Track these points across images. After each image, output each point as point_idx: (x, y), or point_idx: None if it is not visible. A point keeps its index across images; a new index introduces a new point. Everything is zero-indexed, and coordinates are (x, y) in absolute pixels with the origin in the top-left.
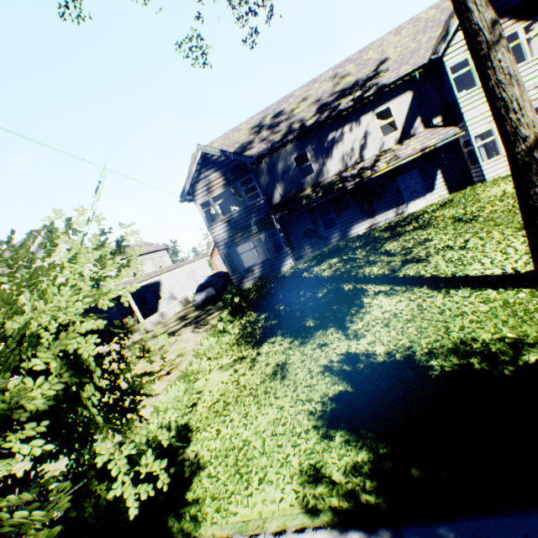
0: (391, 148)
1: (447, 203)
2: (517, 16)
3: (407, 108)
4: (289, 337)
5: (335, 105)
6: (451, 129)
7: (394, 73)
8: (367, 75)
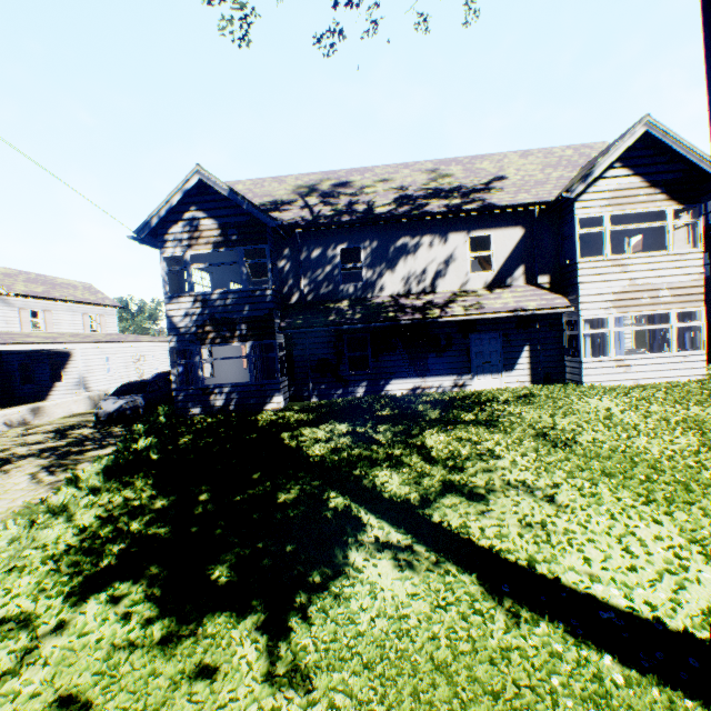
0: (476, 291)
1: (529, 396)
2: (671, 193)
3: (512, 247)
4: (156, 601)
5: (422, 203)
6: (559, 298)
7: (509, 196)
8: (475, 185)
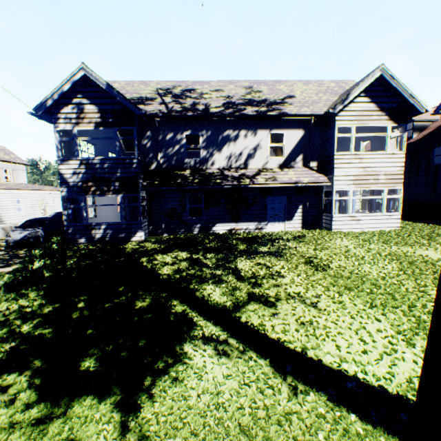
0: (273, 169)
1: (301, 237)
2: (391, 116)
3: (296, 142)
4: (35, 390)
5: (242, 108)
6: (322, 177)
7: (296, 109)
8: (275, 99)
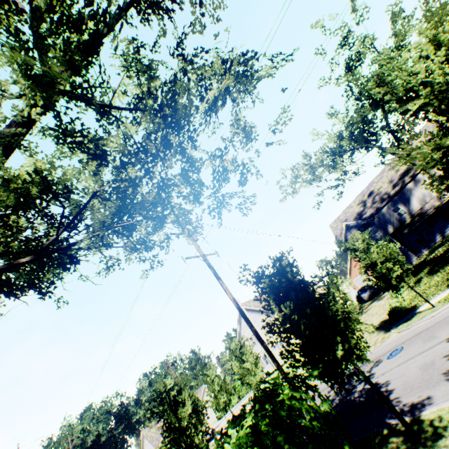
0: None
1: None
2: None
3: None
4: (429, 275)
5: (401, 181)
6: None
7: None
8: None
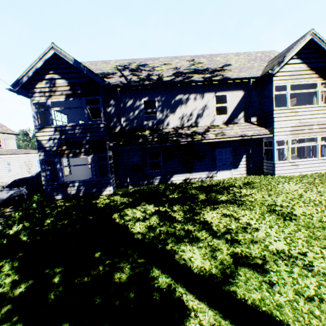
0: (219, 125)
1: (251, 183)
2: (320, 74)
3: (237, 101)
4: None
5: (189, 76)
6: (263, 129)
7: (236, 74)
8: (216, 68)
